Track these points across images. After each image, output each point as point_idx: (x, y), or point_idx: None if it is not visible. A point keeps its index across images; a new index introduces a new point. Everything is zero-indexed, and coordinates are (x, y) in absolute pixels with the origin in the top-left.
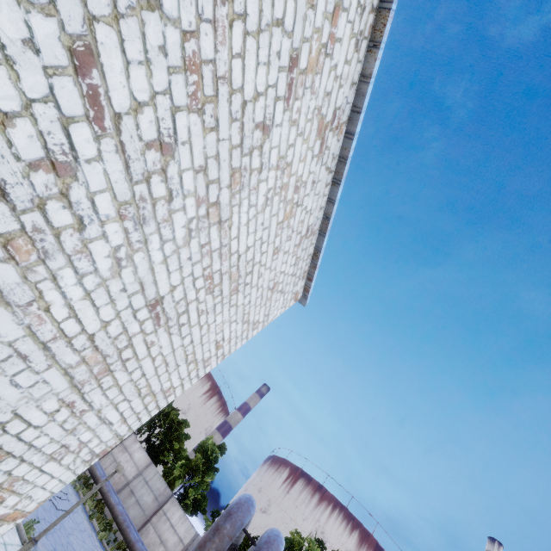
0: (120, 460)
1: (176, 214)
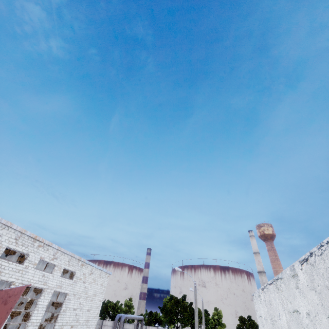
0: None
1: (84, 304)
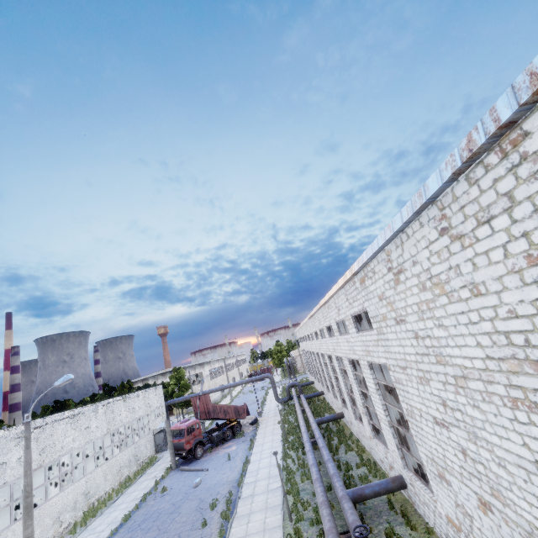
0: None
1: (467, 411)
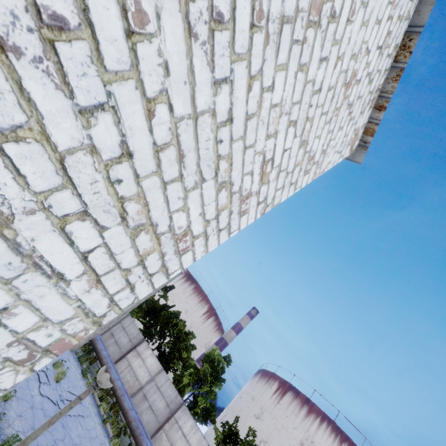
0: (133, 364)
1: None
